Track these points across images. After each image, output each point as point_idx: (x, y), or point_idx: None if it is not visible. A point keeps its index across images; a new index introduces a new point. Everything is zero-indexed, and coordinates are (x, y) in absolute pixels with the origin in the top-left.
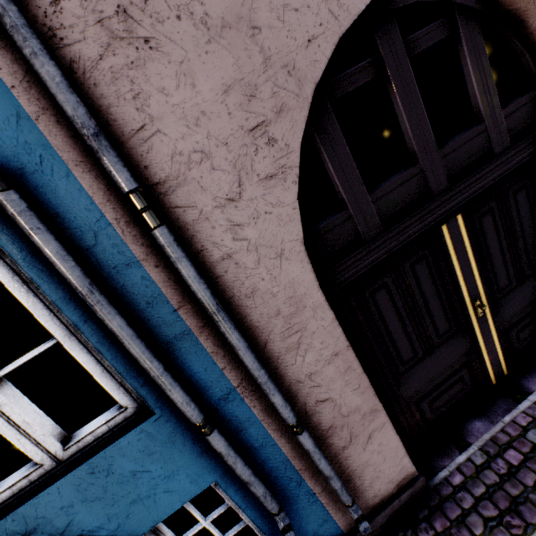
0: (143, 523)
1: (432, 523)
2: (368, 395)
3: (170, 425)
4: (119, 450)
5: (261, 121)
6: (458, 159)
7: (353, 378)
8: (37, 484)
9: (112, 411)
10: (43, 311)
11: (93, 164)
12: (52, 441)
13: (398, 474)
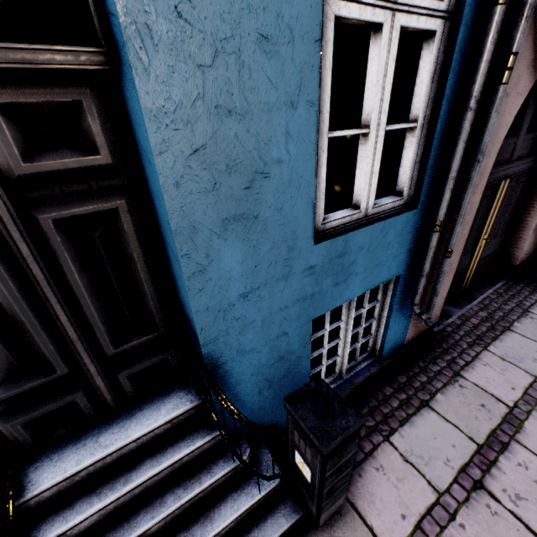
0: (370, 284)
1: (441, 345)
2: (457, 258)
3: (415, 221)
4: (395, 223)
5: (536, 58)
6: (524, 147)
7: (461, 243)
8: (350, 225)
9: (394, 197)
10: (426, 99)
11: (502, 21)
12: (373, 197)
13: (434, 317)
